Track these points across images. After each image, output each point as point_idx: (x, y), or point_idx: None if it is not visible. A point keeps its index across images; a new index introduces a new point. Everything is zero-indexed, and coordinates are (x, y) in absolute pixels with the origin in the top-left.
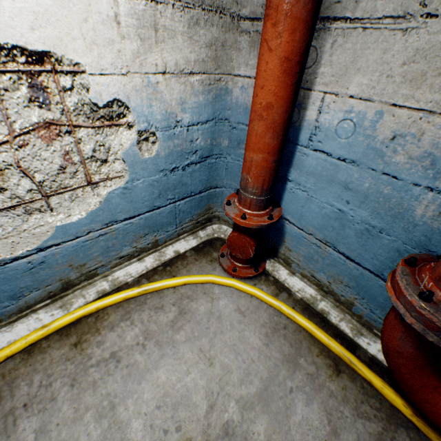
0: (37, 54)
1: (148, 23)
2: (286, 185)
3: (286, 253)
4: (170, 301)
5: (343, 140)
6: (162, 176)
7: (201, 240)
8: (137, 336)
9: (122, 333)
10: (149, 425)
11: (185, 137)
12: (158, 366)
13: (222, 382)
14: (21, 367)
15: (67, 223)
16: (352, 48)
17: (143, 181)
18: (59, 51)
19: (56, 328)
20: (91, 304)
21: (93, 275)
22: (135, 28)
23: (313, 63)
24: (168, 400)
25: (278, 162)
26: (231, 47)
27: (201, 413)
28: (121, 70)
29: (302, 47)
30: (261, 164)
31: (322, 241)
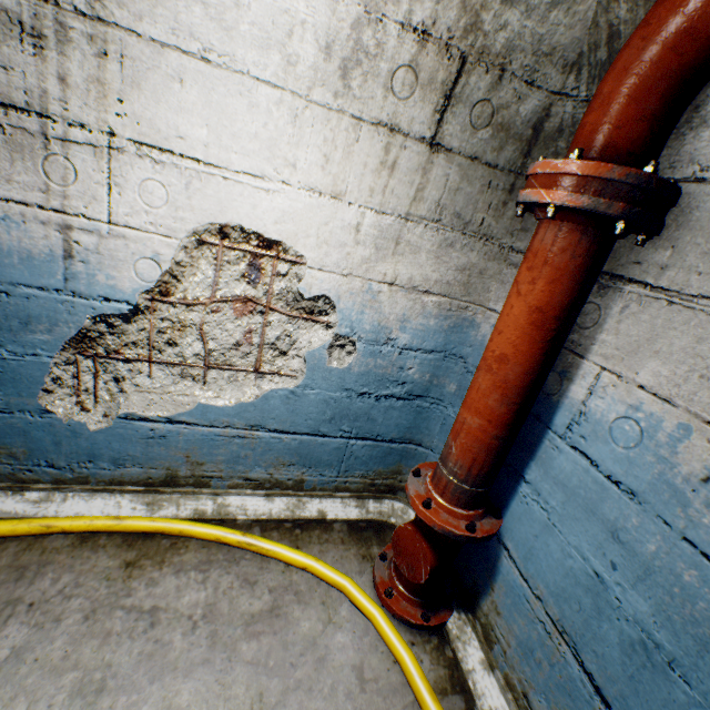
0: (270, 241)
1: (390, 236)
2: (519, 485)
3: (491, 616)
4: (269, 581)
5: (620, 448)
6: (344, 396)
7: (366, 515)
8: (197, 604)
9: (184, 587)
10: None
11: (393, 360)
12: (189, 673)
13: None
14: (64, 552)
15: (211, 404)
16: (650, 321)
17: (318, 393)
18: (290, 242)
19: (127, 527)
20: (179, 520)
21: (204, 483)
22: (374, 238)
23: (592, 324)
24: None
25: (505, 442)
26: (491, 277)
27: None
28: (343, 270)
29: (565, 301)
30: (475, 432)
31: (555, 623)
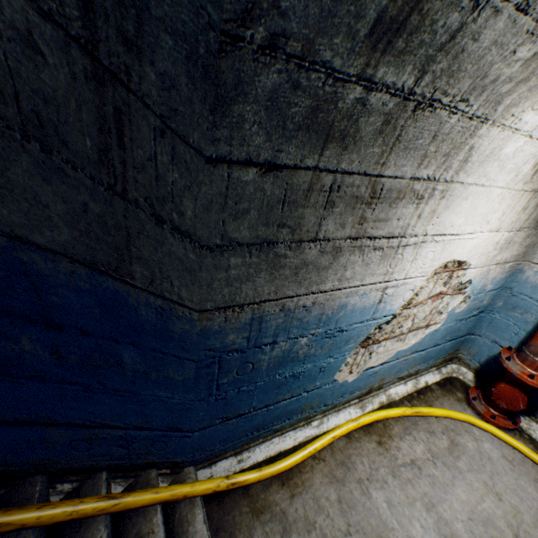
0: (461, 262)
1: (507, 241)
2: None
3: None
4: (437, 429)
5: None
6: (453, 323)
7: (442, 376)
8: (424, 452)
9: (411, 445)
10: (469, 530)
11: (480, 299)
12: (454, 484)
13: (517, 519)
14: (348, 447)
15: (401, 349)
16: None
17: (444, 326)
18: (468, 260)
19: (362, 424)
20: (379, 411)
21: (380, 387)
22: (501, 244)
23: None
24: (475, 516)
25: None
26: (537, 246)
27: (508, 537)
28: (482, 265)
29: None
30: None
31: None
